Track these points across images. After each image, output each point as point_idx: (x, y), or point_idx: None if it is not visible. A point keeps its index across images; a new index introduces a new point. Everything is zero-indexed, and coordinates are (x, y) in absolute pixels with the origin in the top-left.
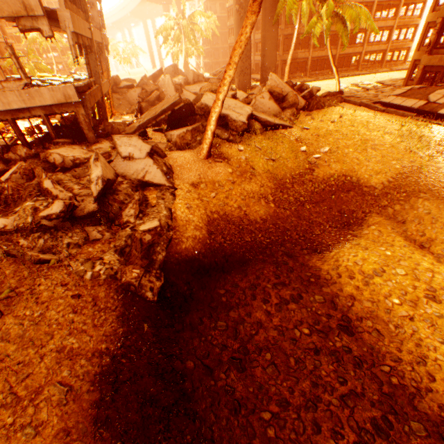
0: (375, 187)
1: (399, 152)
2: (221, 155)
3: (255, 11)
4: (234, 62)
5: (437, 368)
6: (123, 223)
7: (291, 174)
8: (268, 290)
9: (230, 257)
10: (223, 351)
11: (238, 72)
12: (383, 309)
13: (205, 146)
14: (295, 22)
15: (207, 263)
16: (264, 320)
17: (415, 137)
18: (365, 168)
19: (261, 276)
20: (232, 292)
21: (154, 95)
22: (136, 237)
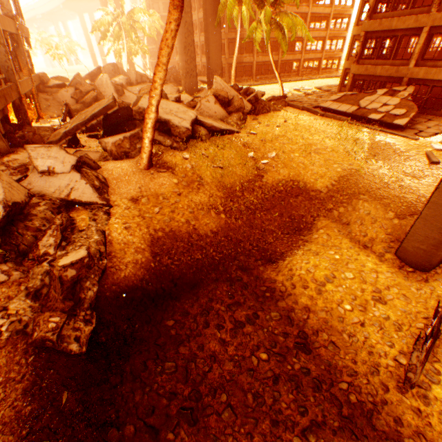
0: (321, 191)
1: (339, 156)
2: (165, 164)
3: (178, 5)
4: (162, 63)
5: (389, 375)
6: (40, 256)
7: (240, 181)
8: (223, 313)
9: (179, 280)
10: (171, 401)
11: (184, 74)
12: (337, 317)
13: (144, 156)
14: (237, 26)
15: (152, 291)
16: (219, 351)
17: (351, 141)
18: (310, 173)
19: (214, 298)
20: (183, 322)
21: (90, 96)
22: (55, 274)
